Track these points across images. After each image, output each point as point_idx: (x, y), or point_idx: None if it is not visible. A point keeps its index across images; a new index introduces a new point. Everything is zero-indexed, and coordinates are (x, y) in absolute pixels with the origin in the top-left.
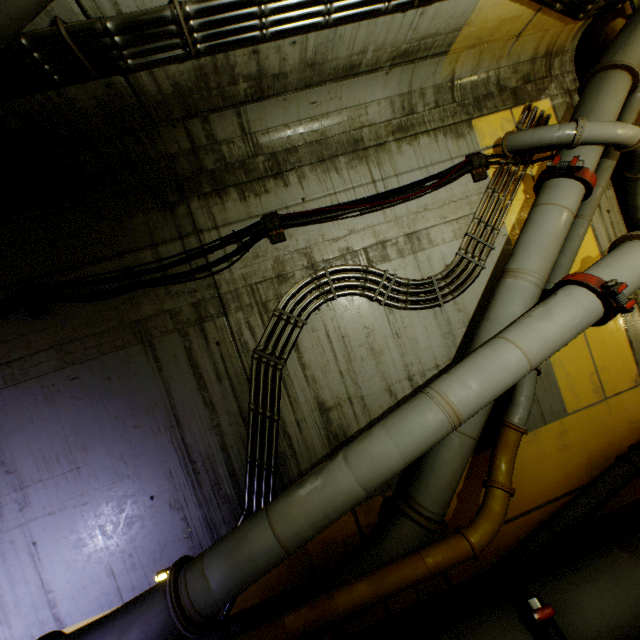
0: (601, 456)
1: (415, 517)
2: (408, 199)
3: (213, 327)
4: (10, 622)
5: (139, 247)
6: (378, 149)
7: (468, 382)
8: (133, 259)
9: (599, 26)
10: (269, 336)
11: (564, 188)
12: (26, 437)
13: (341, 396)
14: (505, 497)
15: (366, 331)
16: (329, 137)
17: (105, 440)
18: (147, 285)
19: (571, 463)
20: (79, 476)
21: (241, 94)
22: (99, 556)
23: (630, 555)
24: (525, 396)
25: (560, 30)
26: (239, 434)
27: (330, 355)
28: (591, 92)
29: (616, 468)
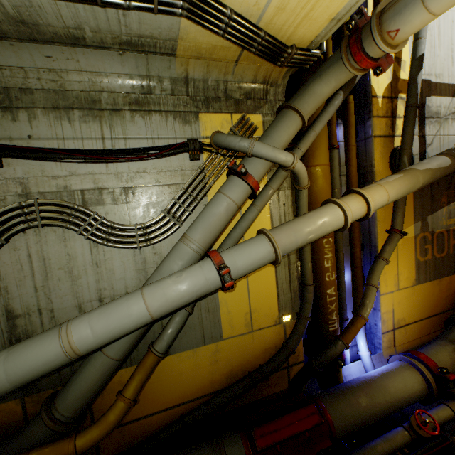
0: (240, 369)
1: (45, 419)
2: (130, 160)
3: None
4: None
5: None
6: (113, 113)
7: (93, 323)
8: None
9: (304, 75)
10: None
11: (235, 184)
12: None
13: (32, 307)
14: (123, 408)
15: (68, 257)
16: (68, 90)
17: None
18: None
19: (218, 373)
20: None
21: None
22: None
23: (212, 451)
24: (170, 330)
25: (271, 68)
26: None
27: (28, 272)
28: (275, 120)
29: (242, 380)
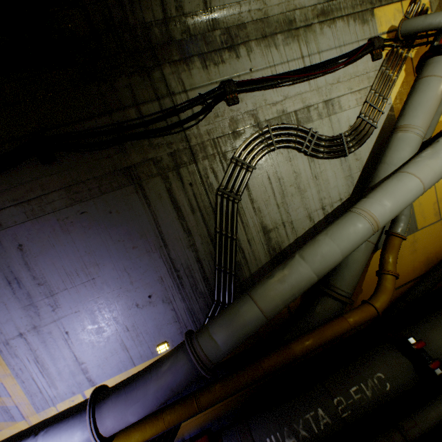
0: (434, 256)
1: (336, 296)
2: (327, 72)
3: (186, 172)
4: (56, 385)
5: (124, 106)
6: (306, 29)
7: (384, 202)
8: (120, 116)
9: None
10: (228, 178)
11: None
12: (50, 258)
13: (277, 222)
14: (394, 279)
15: (295, 175)
16: (270, 16)
17: (111, 258)
18: (134, 137)
19: (417, 261)
20: (94, 284)
21: None
22: (115, 338)
23: None
24: (405, 215)
25: None
26: (208, 250)
27: (270, 192)
28: None
29: None
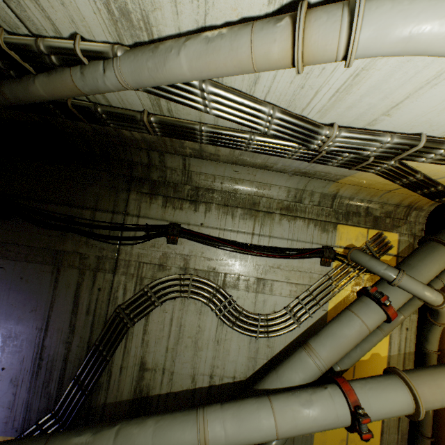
0: None
1: None
2: (269, 256)
3: (102, 277)
4: None
5: (85, 206)
6: (266, 214)
7: (227, 425)
8: (78, 211)
9: None
10: (133, 301)
11: (371, 310)
12: None
13: (159, 364)
14: None
15: (198, 329)
16: (238, 193)
17: None
18: (76, 232)
19: None
20: None
21: (187, 152)
22: None
23: None
24: (275, 444)
25: (422, 198)
26: (80, 355)
27: (166, 333)
28: (422, 252)
29: None
